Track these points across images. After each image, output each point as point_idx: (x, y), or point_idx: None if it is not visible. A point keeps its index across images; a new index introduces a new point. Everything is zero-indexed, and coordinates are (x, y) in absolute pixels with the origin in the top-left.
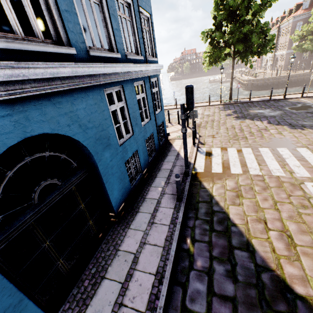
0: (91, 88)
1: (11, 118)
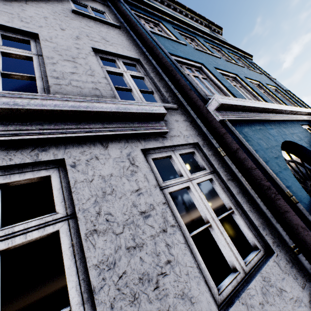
0: (293, 123)
1: (273, 130)
